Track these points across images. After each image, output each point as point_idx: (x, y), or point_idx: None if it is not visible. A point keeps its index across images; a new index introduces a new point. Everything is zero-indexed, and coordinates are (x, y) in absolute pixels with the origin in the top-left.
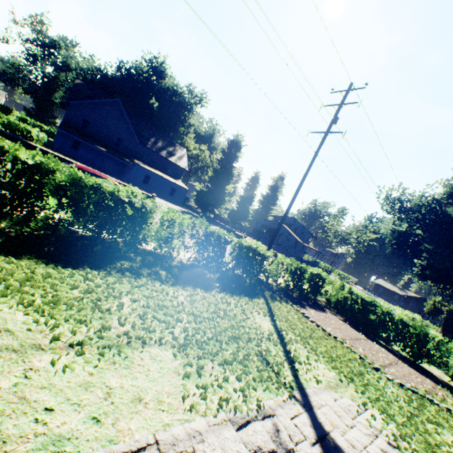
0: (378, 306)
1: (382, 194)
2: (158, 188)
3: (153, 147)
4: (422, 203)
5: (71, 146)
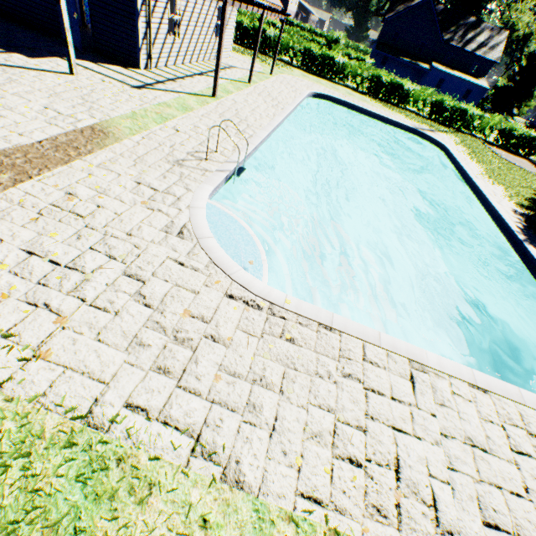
0: None
1: None
2: (449, 92)
3: (458, 43)
4: None
5: (380, 63)
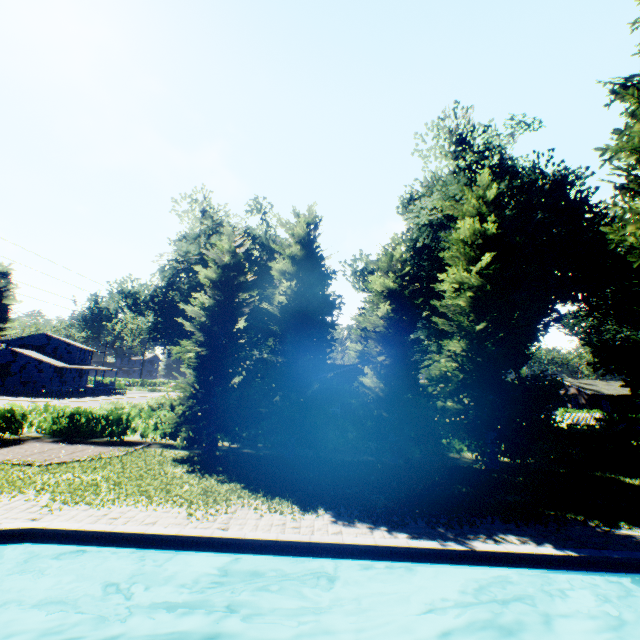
0: (83, 411)
1: (117, 289)
2: None
3: None
4: (154, 292)
5: None
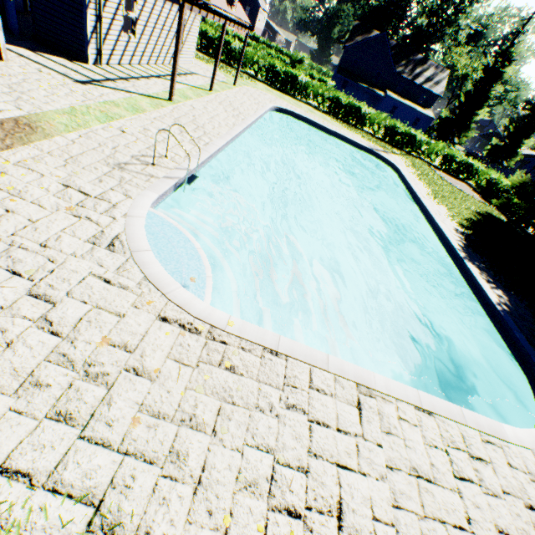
0: (497, 180)
1: None
2: (402, 118)
3: (409, 75)
4: None
5: (341, 86)
